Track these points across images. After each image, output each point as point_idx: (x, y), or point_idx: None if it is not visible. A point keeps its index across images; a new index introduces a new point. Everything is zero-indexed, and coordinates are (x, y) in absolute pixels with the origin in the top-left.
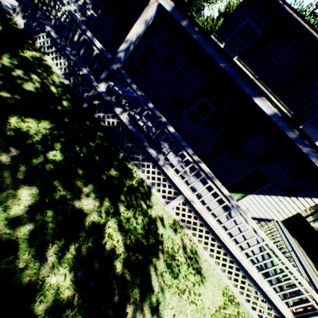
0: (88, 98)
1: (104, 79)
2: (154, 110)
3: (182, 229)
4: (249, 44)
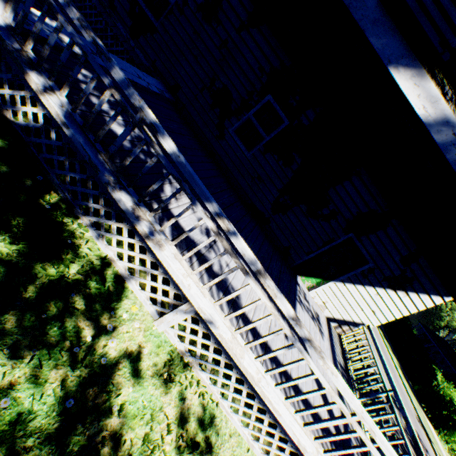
0: None
1: None
2: (126, 89)
3: (188, 370)
4: None
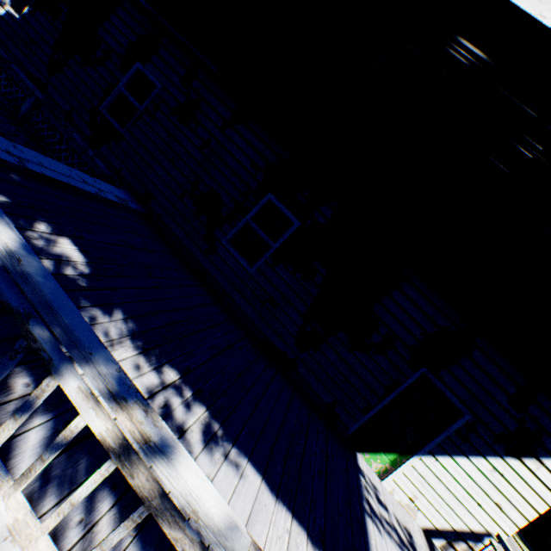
0: None
1: None
2: None
3: None
4: None
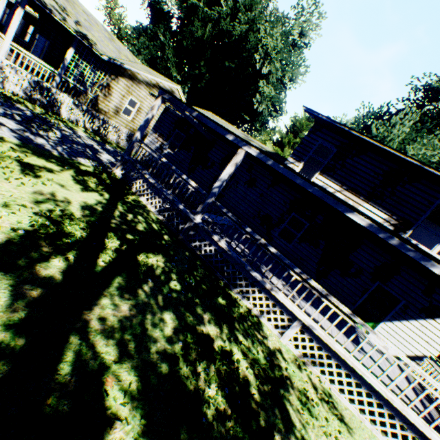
0: (184, 229)
1: (200, 211)
2: (252, 233)
3: (306, 366)
4: (328, 160)
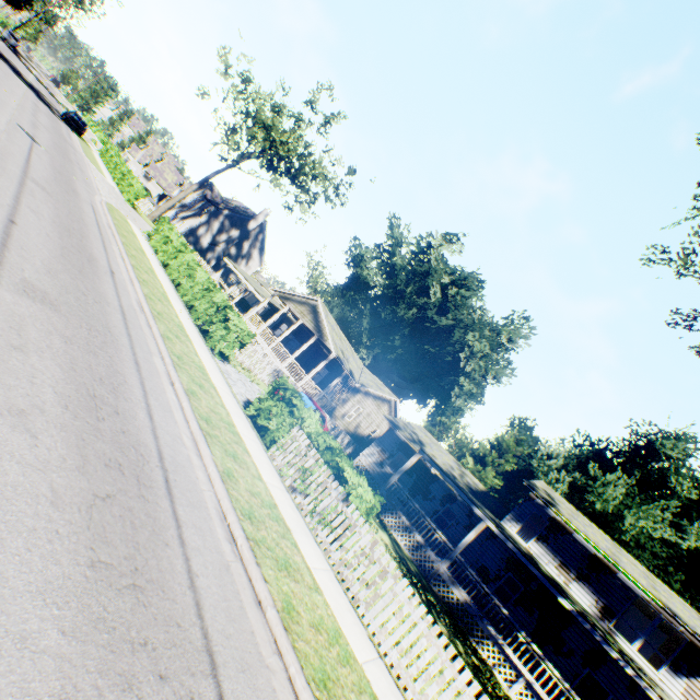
0: (431, 572)
1: (446, 561)
2: (489, 592)
3: None
4: (542, 530)
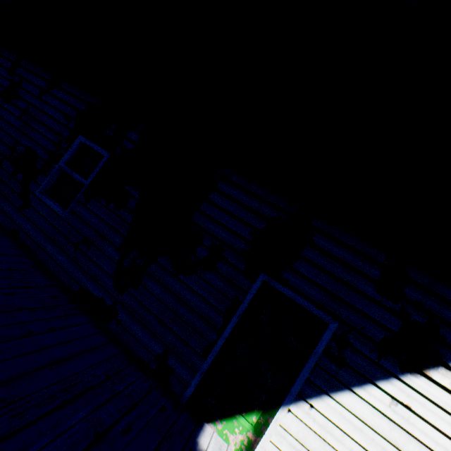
0: None
1: None
2: None
3: None
4: None
